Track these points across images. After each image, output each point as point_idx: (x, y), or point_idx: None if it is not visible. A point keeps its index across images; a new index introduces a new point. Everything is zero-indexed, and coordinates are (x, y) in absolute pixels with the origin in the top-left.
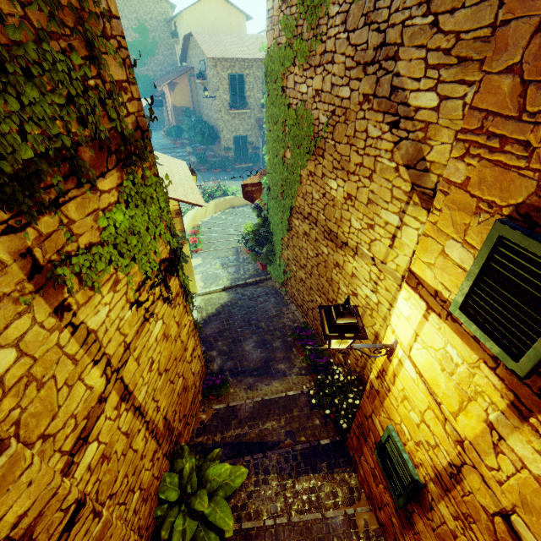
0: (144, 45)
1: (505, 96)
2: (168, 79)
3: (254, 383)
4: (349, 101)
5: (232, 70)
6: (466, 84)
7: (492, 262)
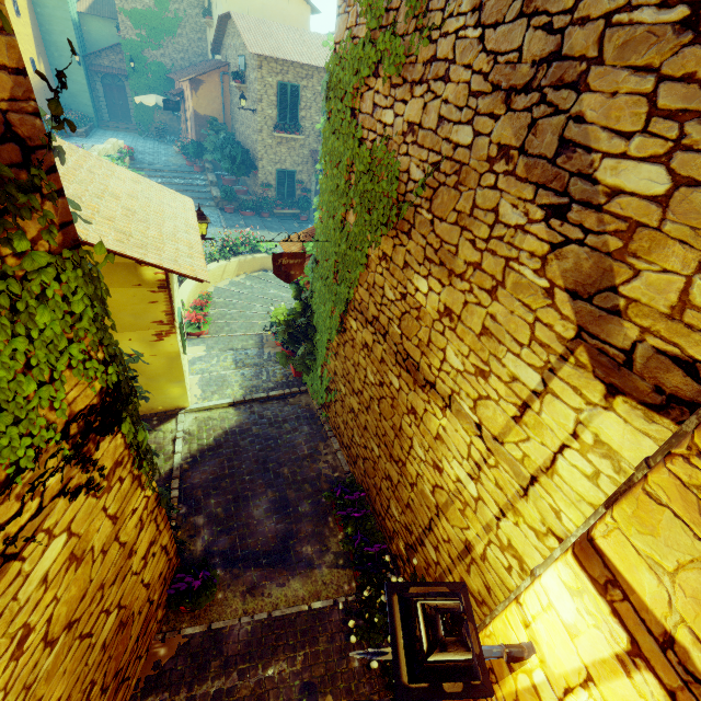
0: (160, 18)
1: None
2: (191, 73)
3: (260, 581)
4: (469, 152)
5: (284, 77)
6: None
7: None
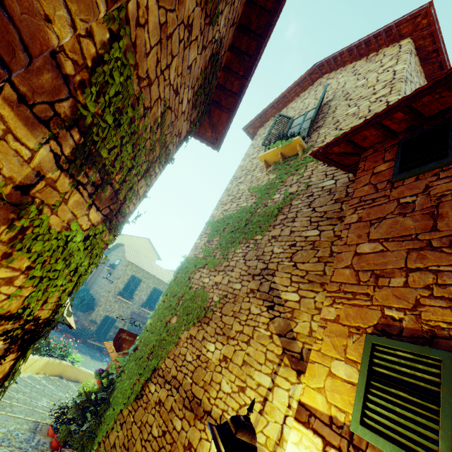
0: None
1: (348, 276)
2: None
3: None
4: (239, 291)
5: (136, 274)
6: (314, 292)
7: (374, 365)
